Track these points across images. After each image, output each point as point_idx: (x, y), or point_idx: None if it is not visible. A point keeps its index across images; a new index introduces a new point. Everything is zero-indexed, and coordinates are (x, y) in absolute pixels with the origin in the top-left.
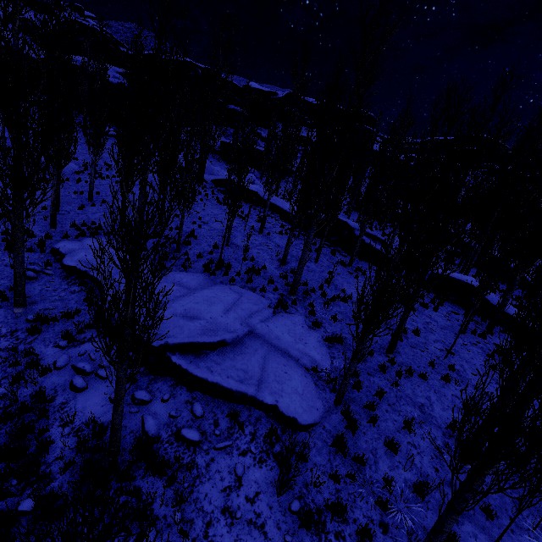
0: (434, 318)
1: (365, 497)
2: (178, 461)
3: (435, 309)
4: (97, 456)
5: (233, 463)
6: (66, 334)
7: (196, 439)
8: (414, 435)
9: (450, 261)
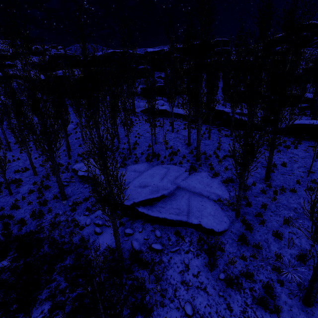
0: (296, 153)
1: (265, 267)
2: (153, 260)
3: (295, 147)
4: (114, 263)
5: (182, 258)
6: (87, 208)
7: (159, 249)
8: (292, 227)
9: (292, 113)
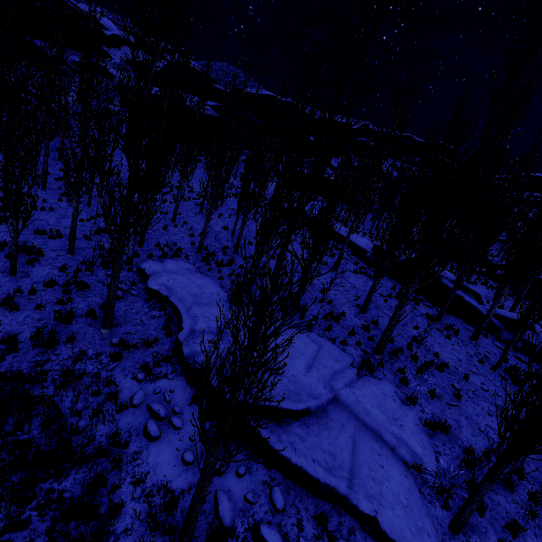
0: None
1: None
2: None
3: None
4: (167, 538)
5: None
6: (144, 366)
7: None
8: None
9: None
